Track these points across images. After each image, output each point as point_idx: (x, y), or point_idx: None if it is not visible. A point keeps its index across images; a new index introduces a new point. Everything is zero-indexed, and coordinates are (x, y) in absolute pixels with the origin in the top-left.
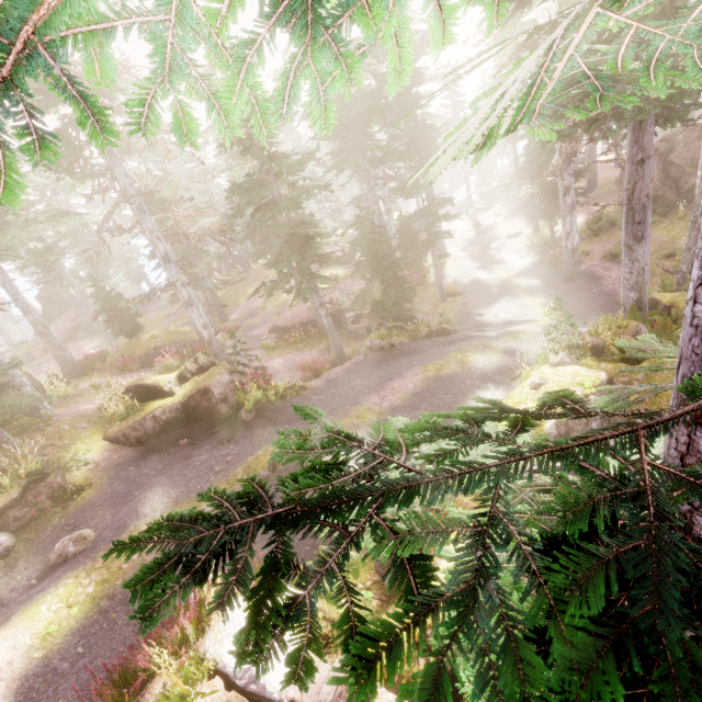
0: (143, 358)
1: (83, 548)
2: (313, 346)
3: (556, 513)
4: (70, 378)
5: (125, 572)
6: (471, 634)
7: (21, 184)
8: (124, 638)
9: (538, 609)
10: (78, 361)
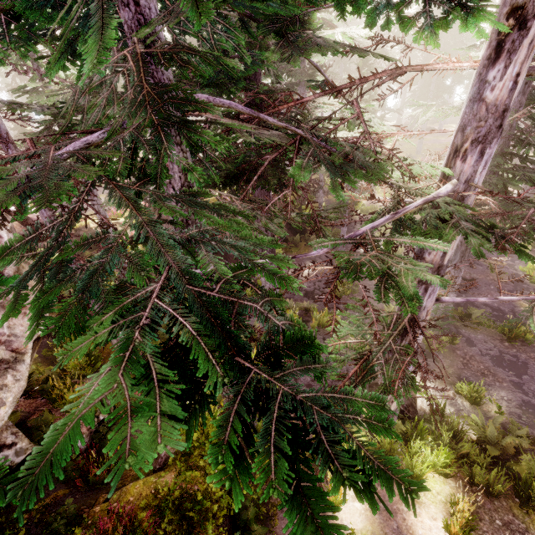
0: None
1: None
2: None
3: None
4: None
5: None
6: None
7: None
8: None
9: None
10: None
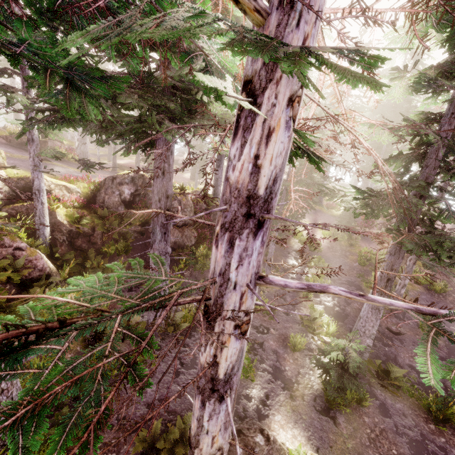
0: None
1: None
2: None
3: None
4: None
5: None
6: None
7: None
8: None
9: None
10: None
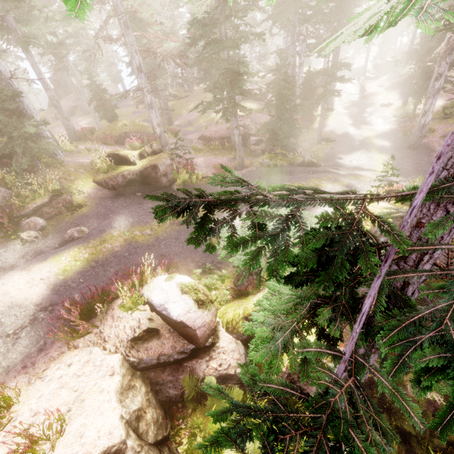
0: (117, 137)
1: (82, 236)
2: (225, 154)
3: (318, 219)
4: (72, 141)
5: (104, 252)
6: (273, 245)
7: (89, 5)
8: (103, 281)
9: (298, 243)
10: (77, 130)
